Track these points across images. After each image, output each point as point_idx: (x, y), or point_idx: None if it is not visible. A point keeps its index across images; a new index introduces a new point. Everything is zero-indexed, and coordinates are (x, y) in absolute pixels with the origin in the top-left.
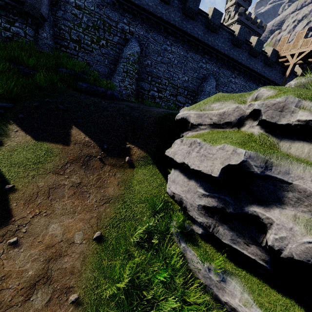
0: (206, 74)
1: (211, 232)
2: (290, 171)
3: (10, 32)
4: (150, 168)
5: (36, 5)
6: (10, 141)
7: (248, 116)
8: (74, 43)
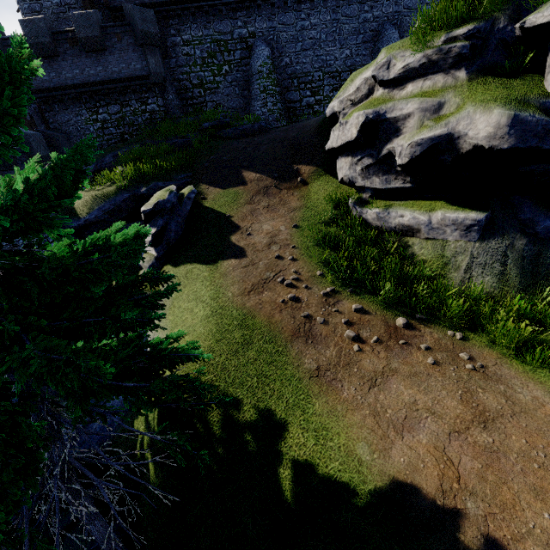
0: (378, 27)
1: (373, 187)
2: (394, 109)
3: (147, 113)
4: (323, 179)
5: (158, 70)
6: (209, 195)
7: (374, 83)
8: (198, 89)
